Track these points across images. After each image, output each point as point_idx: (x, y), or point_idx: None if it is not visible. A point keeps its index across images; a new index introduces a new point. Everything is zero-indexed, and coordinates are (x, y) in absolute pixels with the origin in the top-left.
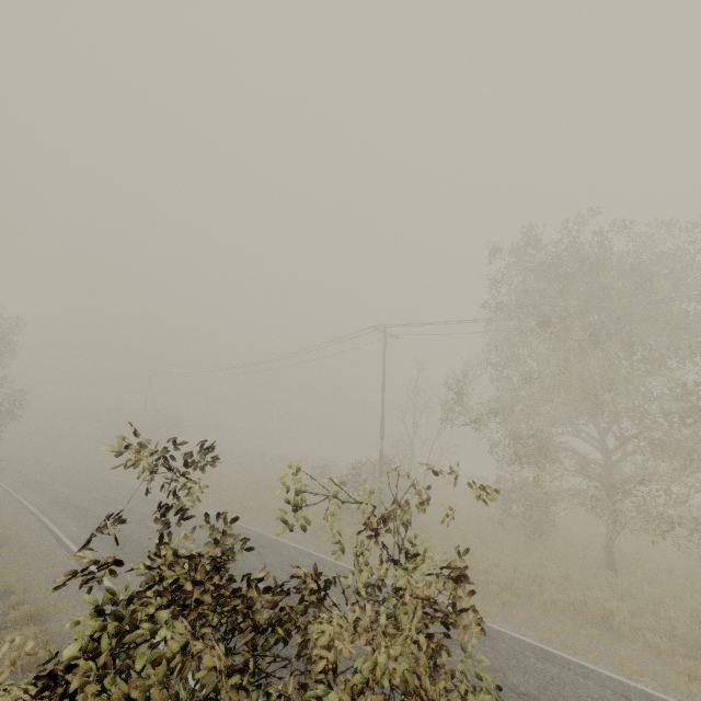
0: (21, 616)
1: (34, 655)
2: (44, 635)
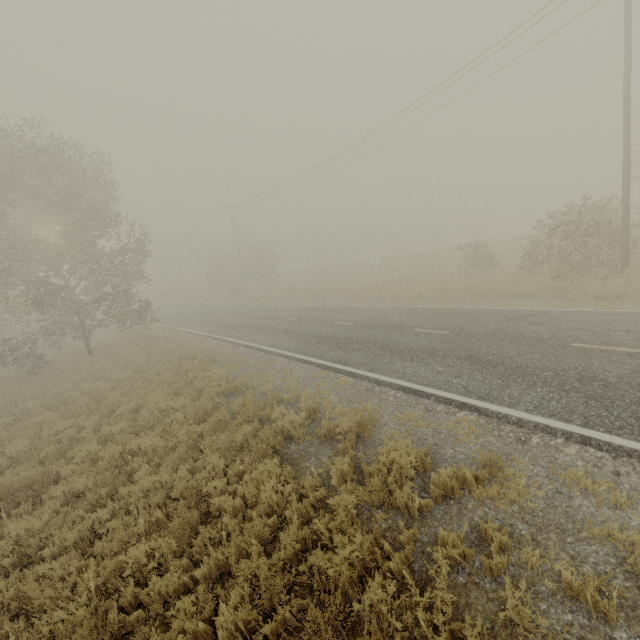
0: (349, 426)
1: (443, 478)
2: (420, 449)
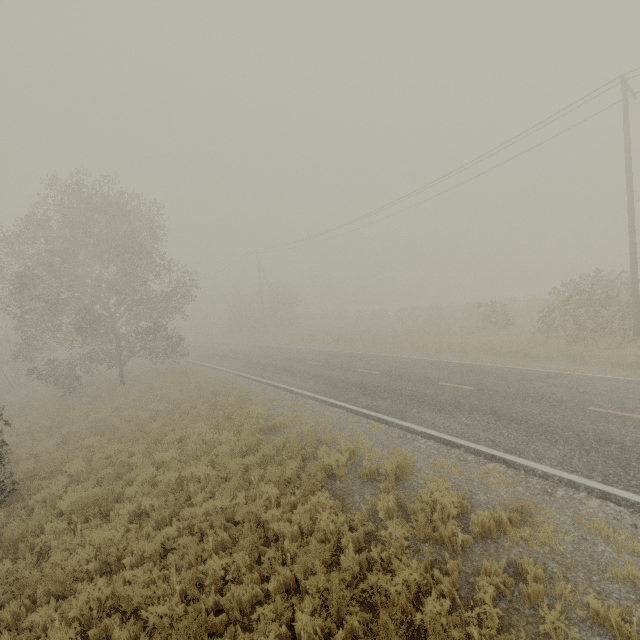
0: (390, 468)
1: (481, 519)
2: (458, 492)
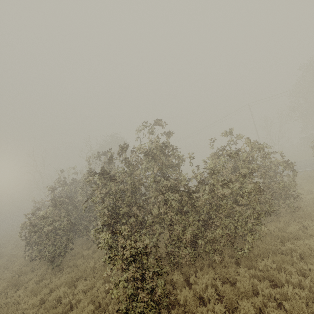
0: None
1: None
2: None
